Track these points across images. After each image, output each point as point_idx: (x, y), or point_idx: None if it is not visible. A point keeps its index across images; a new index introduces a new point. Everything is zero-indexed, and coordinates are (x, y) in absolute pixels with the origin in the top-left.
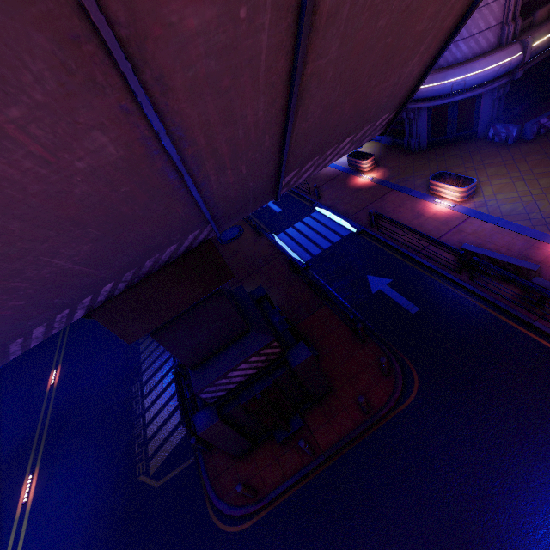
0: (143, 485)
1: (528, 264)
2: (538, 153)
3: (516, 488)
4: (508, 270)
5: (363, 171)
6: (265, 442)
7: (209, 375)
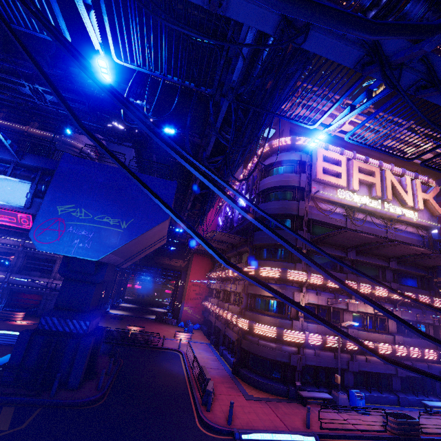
0: (7, 435)
1: (127, 331)
2: (100, 321)
3: (158, 363)
4: (122, 334)
5: (15, 320)
6: (85, 381)
7: (92, 316)
